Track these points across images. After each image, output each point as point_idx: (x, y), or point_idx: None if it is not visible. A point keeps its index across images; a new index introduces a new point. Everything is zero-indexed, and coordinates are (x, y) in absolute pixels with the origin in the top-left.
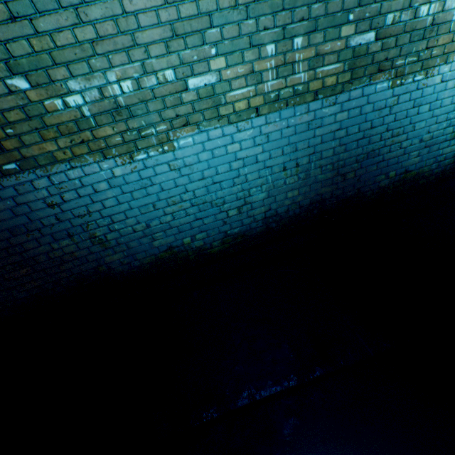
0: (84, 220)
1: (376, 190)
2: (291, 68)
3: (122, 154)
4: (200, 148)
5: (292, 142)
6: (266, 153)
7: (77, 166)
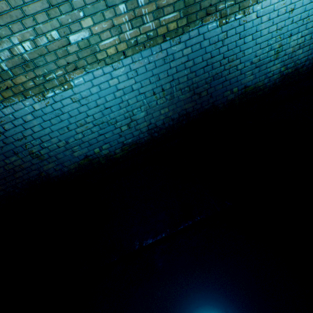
0: (22, 142)
1: (226, 103)
2: (141, 20)
3: (37, 94)
4: (90, 85)
5: (155, 74)
6: (138, 84)
7: (8, 105)
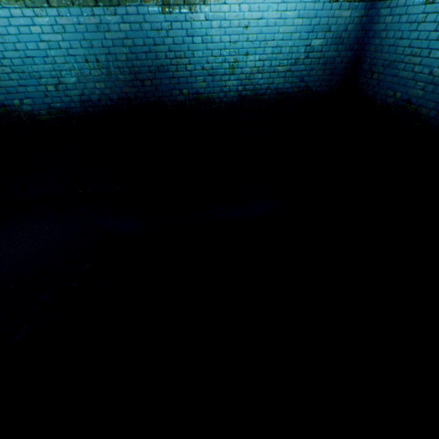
0: None
1: (175, 103)
2: None
3: None
4: (7, 23)
5: (88, 39)
6: (67, 43)
7: None
